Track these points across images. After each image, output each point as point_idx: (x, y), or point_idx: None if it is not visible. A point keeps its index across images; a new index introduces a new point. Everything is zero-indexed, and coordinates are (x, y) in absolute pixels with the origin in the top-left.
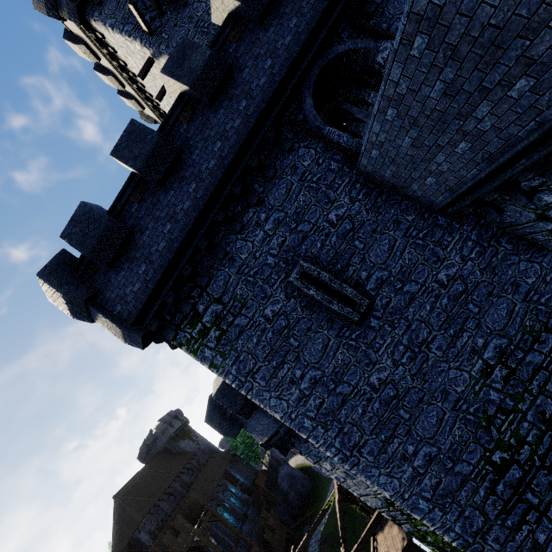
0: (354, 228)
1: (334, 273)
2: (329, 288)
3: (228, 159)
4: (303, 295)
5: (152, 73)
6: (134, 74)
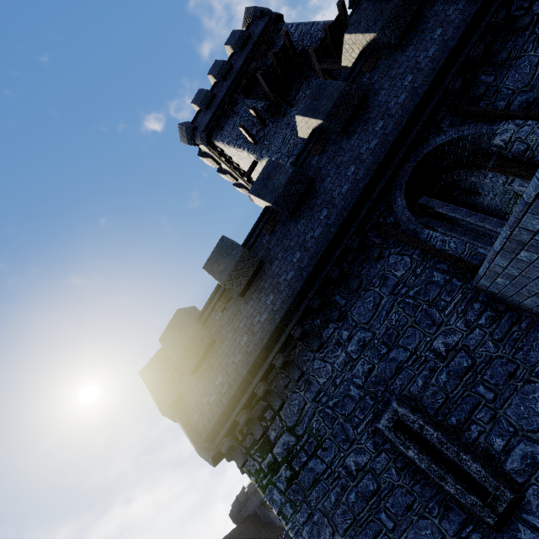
0: (476, 367)
1: (445, 430)
2: (439, 453)
3: (306, 270)
4: (398, 451)
5: (257, 170)
6: (244, 171)
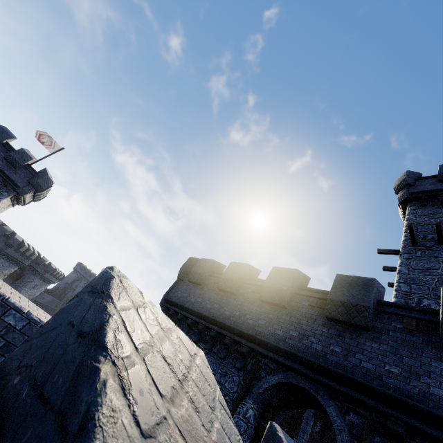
0: None
1: None
2: None
3: (228, 321)
4: None
5: None
6: None
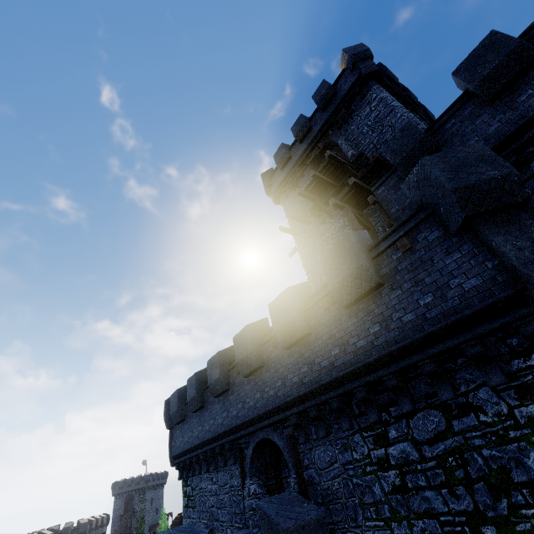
0: None
1: None
2: None
3: (211, 434)
4: None
5: None
6: None
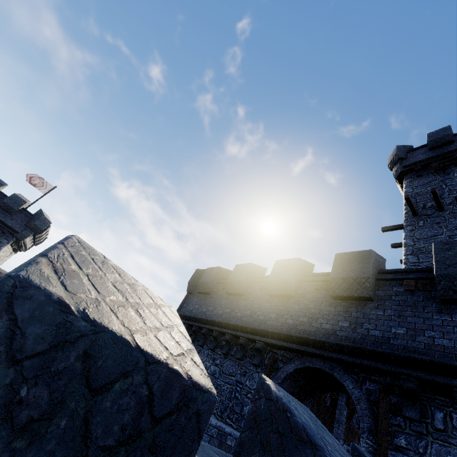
0: None
1: None
2: None
3: (240, 322)
4: None
5: None
6: None
